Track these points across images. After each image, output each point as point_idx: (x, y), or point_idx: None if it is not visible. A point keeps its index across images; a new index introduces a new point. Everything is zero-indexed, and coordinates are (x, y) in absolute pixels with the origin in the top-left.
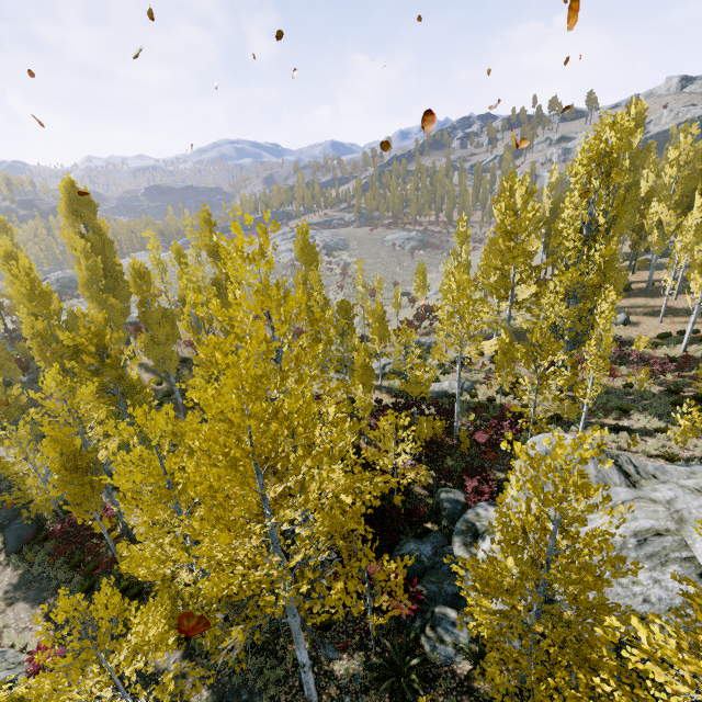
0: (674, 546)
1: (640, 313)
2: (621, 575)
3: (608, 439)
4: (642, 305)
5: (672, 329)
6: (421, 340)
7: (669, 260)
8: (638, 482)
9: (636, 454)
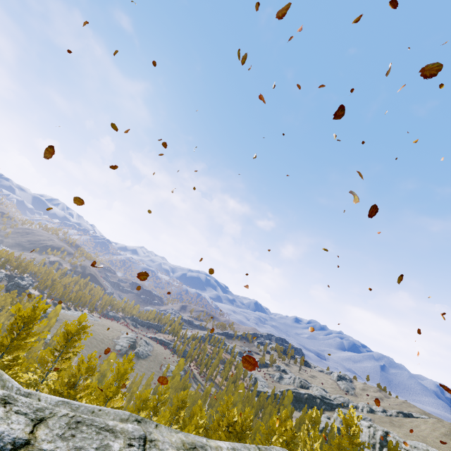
0: None
1: None
2: None
3: None
4: None
5: None
6: None
7: None
8: None
9: None
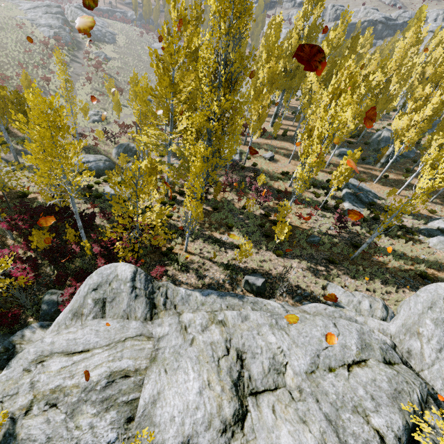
0: (129, 389)
1: (282, 153)
2: (72, 419)
3: (205, 250)
4: (286, 148)
5: (292, 169)
6: (131, 145)
7: (303, 121)
8: (158, 313)
9: (214, 264)
